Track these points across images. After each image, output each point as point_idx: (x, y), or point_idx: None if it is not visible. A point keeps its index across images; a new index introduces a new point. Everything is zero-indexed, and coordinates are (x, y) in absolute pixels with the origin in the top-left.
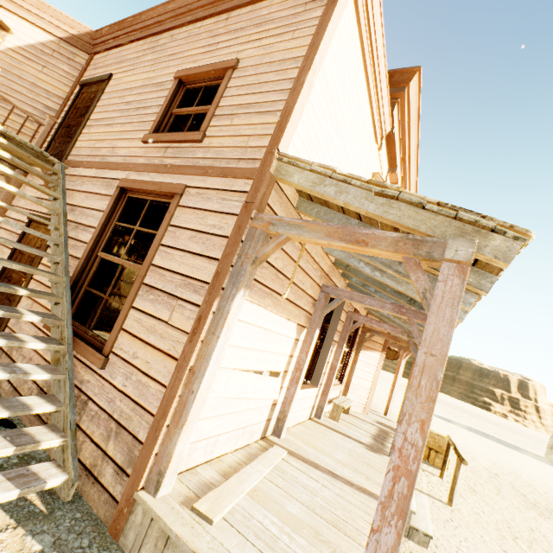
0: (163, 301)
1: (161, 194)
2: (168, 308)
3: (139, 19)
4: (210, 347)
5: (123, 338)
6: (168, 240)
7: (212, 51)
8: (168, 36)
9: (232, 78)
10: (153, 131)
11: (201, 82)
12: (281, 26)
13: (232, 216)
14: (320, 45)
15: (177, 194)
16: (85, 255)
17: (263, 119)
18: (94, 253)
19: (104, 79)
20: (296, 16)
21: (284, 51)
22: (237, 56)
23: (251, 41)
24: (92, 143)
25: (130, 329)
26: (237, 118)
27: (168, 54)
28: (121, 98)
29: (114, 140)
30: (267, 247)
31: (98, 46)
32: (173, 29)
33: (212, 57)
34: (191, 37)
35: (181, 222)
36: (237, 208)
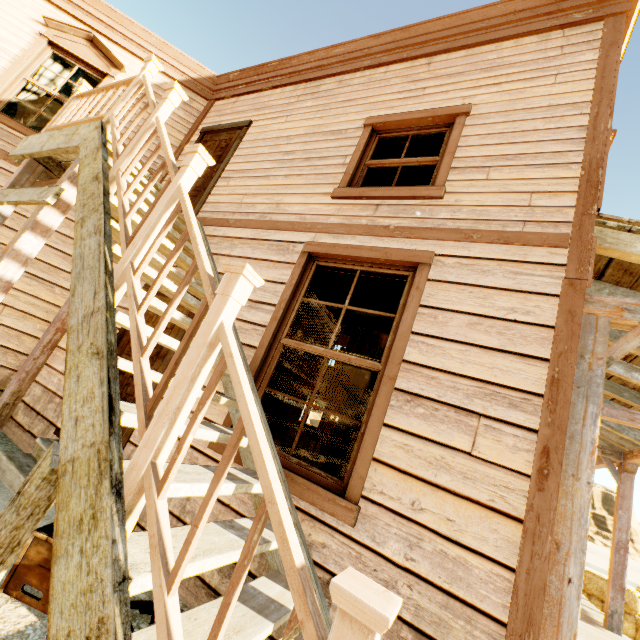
0: (448, 418)
1: (382, 264)
2: (462, 431)
3: (288, 63)
4: (578, 501)
5: (381, 474)
6: (425, 327)
7: (416, 97)
8: (334, 82)
9: (466, 125)
10: (346, 185)
11: (406, 130)
12: (528, 70)
13: (545, 297)
14: (615, 89)
15: (423, 264)
16: (267, 342)
17: (547, 173)
18: (276, 340)
19: (242, 126)
20: (551, 60)
21: (548, 96)
22: (464, 102)
23: (481, 85)
24: (238, 197)
25: (392, 460)
26: (496, 172)
27: (341, 99)
28: (274, 146)
29: (276, 194)
30: (626, 343)
31: (222, 91)
32: (340, 75)
33: (419, 103)
34: (374, 82)
35: (443, 302)
36: (549, 286)
